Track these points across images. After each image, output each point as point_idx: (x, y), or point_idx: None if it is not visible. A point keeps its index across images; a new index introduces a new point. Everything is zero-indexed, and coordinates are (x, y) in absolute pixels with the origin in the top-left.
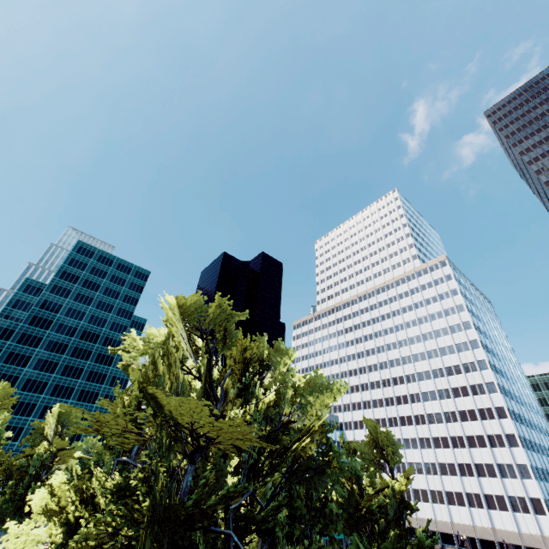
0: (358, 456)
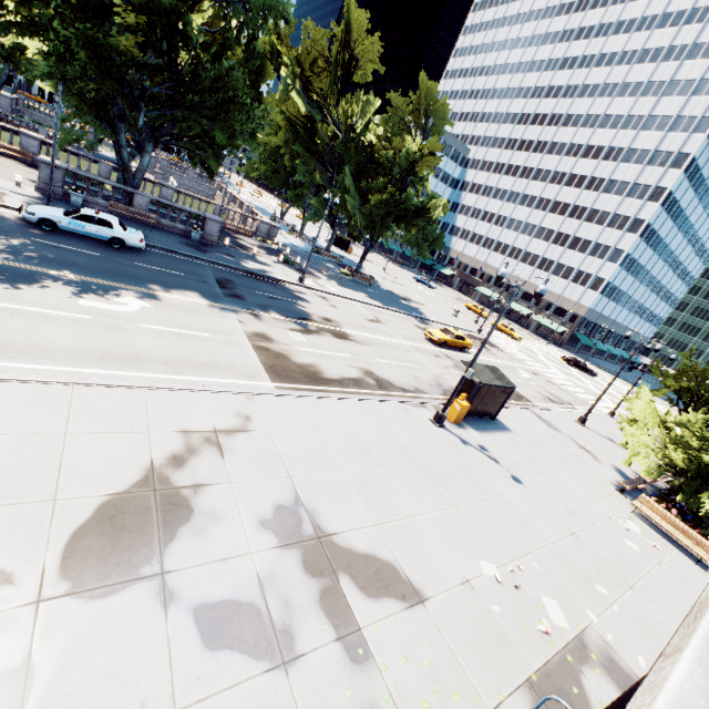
0: (391, 111)
